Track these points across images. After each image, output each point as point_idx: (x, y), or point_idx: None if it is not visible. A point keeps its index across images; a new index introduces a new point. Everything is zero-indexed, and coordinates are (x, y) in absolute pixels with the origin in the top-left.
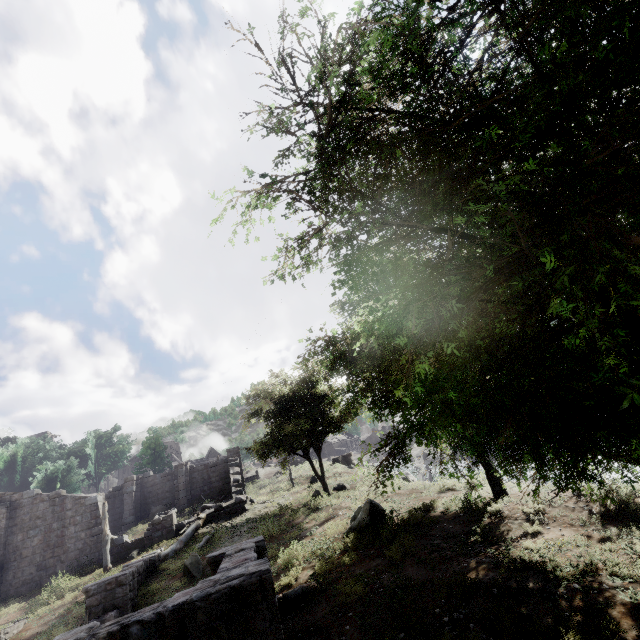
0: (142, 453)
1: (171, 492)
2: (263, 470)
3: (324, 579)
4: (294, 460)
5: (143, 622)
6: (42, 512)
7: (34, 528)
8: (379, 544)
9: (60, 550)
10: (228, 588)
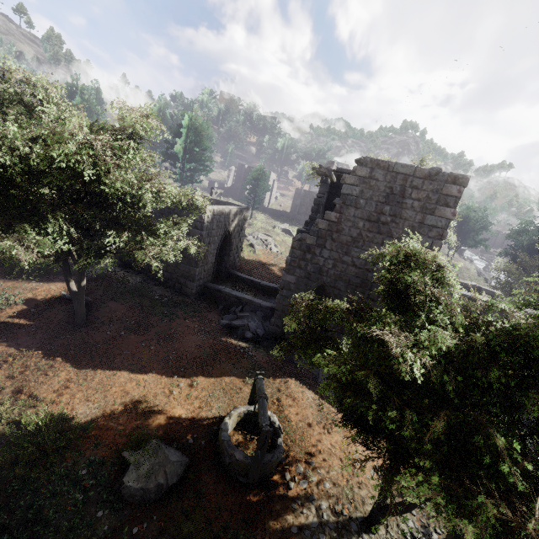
0: None
1: None
2: None
3: None
4: None
5: None
6: None
7: None
8: None
9: None
10: None
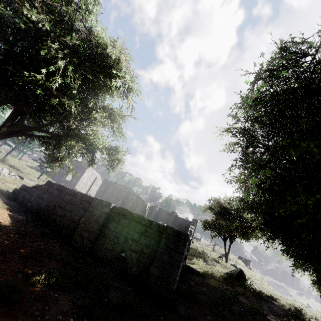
0: (163, 201)
1: (167, 219)
2: (203, 240)
3: (205, 275)
4: (220, 246)
5: (156, 223)
6: (134, 198)
7: (130, 201)
8: (234, 284)
9: (133, 212)
10: (177, 230)
